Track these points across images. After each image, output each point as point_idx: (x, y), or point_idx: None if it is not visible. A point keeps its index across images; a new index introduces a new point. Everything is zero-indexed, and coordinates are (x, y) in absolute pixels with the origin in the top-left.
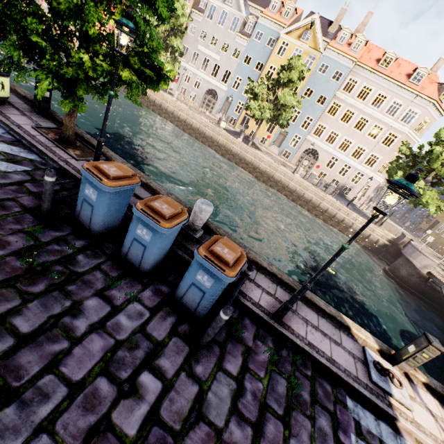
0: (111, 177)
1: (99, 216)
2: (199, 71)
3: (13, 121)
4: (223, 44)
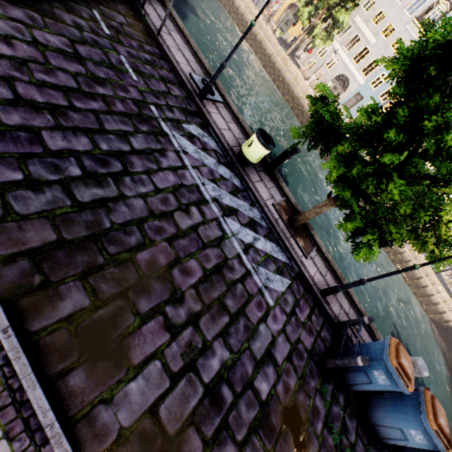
0: (411, 381)
1: (370, 389)
2: (341, 48)
3: (261, 196)
4: (380, 13)
